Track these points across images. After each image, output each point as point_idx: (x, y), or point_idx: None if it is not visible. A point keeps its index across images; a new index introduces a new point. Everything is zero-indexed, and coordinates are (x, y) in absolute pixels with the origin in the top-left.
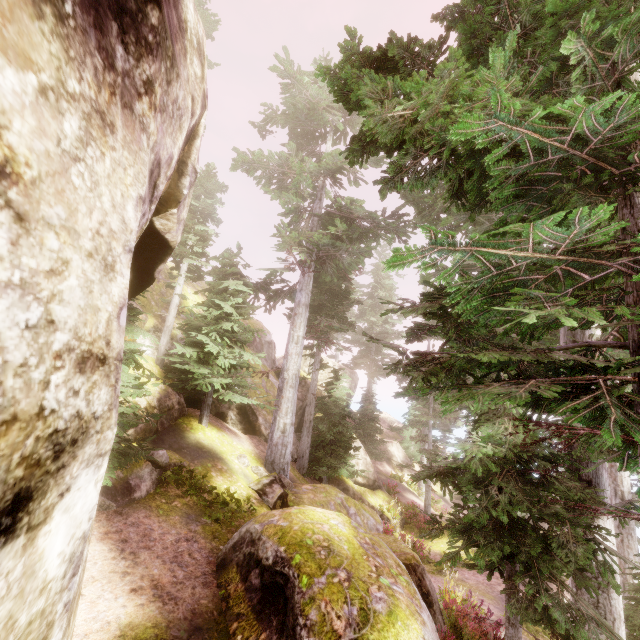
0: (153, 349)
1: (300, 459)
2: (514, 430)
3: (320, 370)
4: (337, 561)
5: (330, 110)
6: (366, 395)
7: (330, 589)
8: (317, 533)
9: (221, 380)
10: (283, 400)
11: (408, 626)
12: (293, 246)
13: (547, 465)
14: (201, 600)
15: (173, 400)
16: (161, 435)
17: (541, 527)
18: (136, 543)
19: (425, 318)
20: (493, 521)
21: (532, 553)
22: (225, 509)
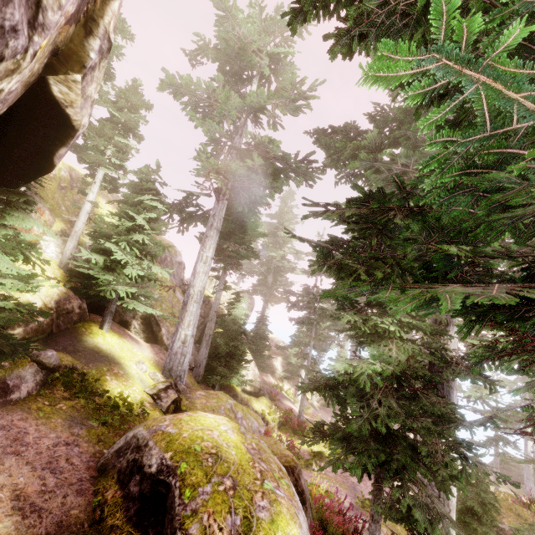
0: (58, 252)
1: (197, 368)
2: (396, 351)
3: (223, 293)
4: (224, 468)
5: (259, 54)
6: (260, 317)
7: (214, 499)
8: (206, 440)
9: (126, 288)
10: (186, 313)
11: (288, 533)
12: (211, 173)
13: (418, 383)
14: (71, 511)
15: (74, 304)
16: (55, 337)
17: (408, 436)
18: (2, 449)
19: (349, 225)
20: (370, 431)
21: (401, 460)
22: (115, 413)
